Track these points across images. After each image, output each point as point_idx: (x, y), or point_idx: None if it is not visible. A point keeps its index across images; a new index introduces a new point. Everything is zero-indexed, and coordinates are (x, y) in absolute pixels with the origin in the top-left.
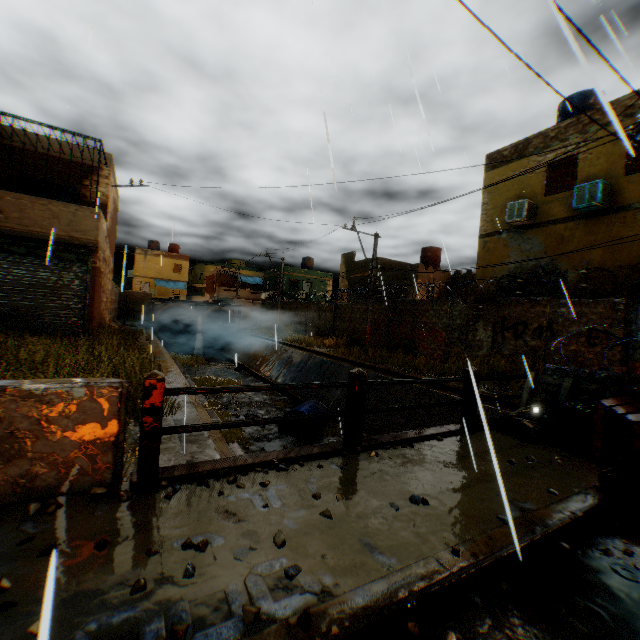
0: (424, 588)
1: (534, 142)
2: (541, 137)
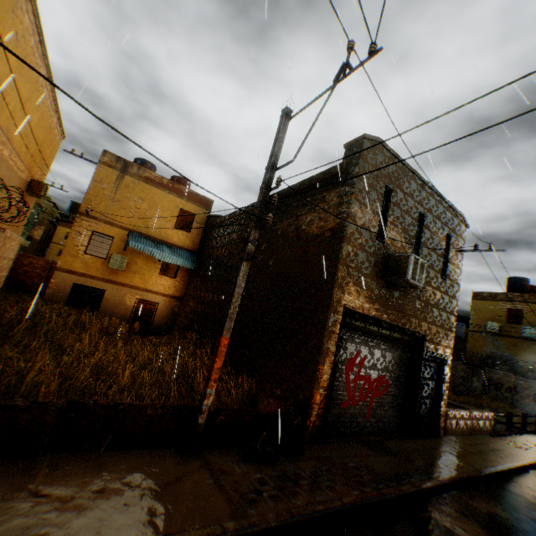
0: None
1: (499, 296)
2: (503, 295)
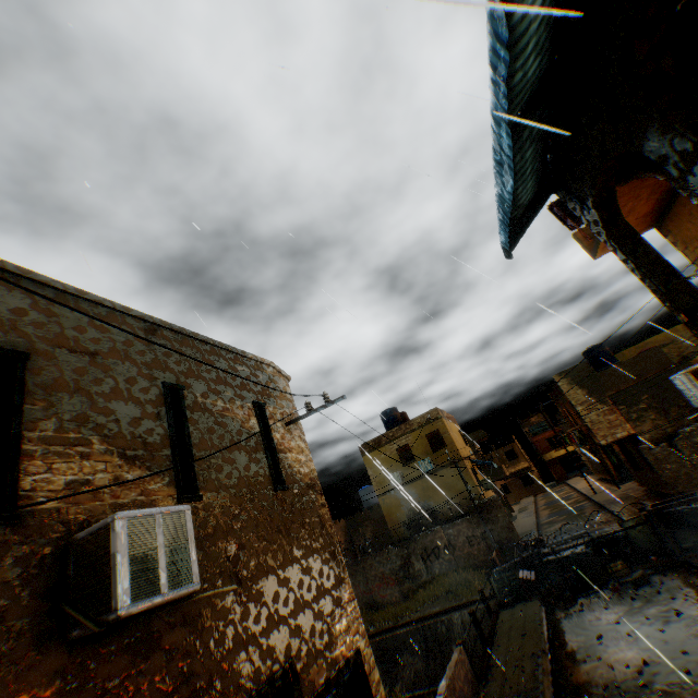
0: (547, 637)
1: (384, 438)
2: (386, 435)
